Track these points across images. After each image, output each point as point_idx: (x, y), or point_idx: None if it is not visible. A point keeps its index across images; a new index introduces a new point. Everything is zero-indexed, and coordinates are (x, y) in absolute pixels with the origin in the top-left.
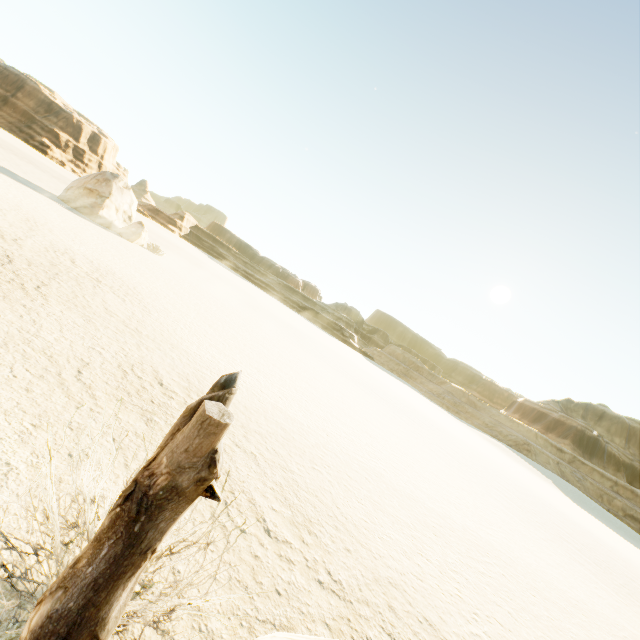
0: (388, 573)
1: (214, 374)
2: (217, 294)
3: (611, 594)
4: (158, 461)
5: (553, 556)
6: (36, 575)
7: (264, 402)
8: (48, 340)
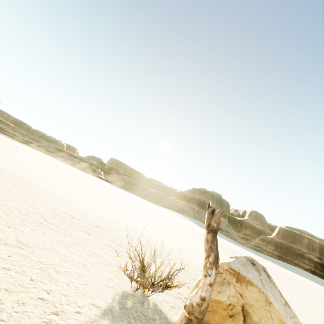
0: (185, 262)
1: (80, 207)
2: (27, 159)
3: (223, 251)
4: (211, 224)
5: None
6: (127, 289)
7: (106, 215)
8: (14, 207)
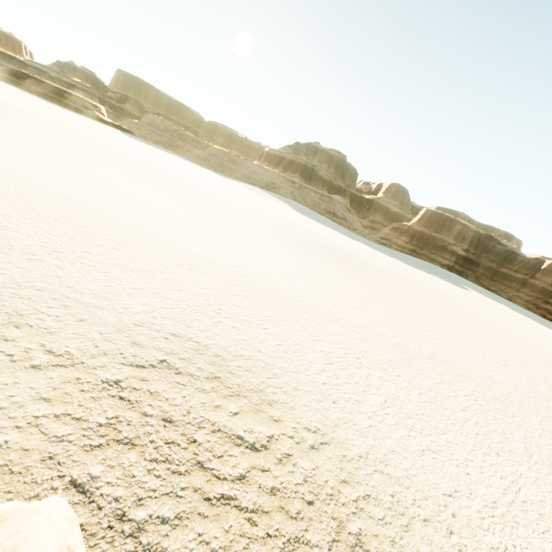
0: (135, 318)
1: None
2: None
3: (311, 258)
4: None
5: (282, 250)
6: None
7: None
8: None
